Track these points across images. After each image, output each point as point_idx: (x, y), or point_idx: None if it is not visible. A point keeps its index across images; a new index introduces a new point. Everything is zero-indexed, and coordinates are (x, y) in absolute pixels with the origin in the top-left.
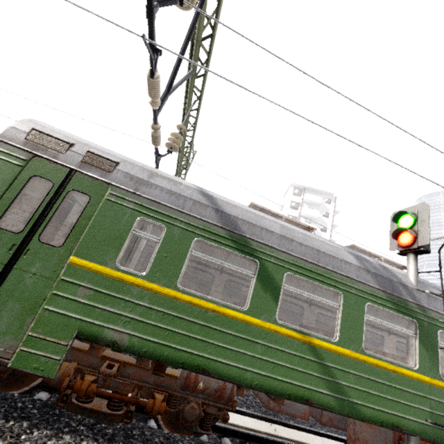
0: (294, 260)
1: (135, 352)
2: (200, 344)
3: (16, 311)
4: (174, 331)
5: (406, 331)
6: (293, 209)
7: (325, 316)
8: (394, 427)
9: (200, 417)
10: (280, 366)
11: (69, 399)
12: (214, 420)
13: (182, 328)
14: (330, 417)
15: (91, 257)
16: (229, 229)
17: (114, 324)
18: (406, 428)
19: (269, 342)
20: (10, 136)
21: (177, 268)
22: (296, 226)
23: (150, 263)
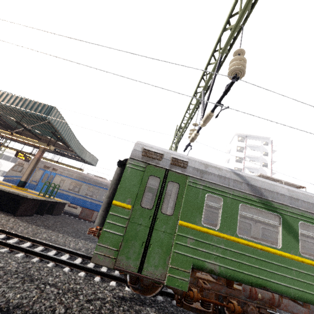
0: (302, 213)
1: (223, 276)
2: (258, 270)
3: (160, 253)
4: (242, 263)
5: None
6: (239, 152)
7: (301, 239)
8: None
9: None
10: (310, 285)
11: (181, 302)
12: None
13: (246, 261)
14: None
15: (188, 220)
16: (258, 196)
17: (209, 259)
18: None
19: (299, 268)
20: (134, 155)
21: (234, 223)
22: (290, 186)
23: (218, 221)
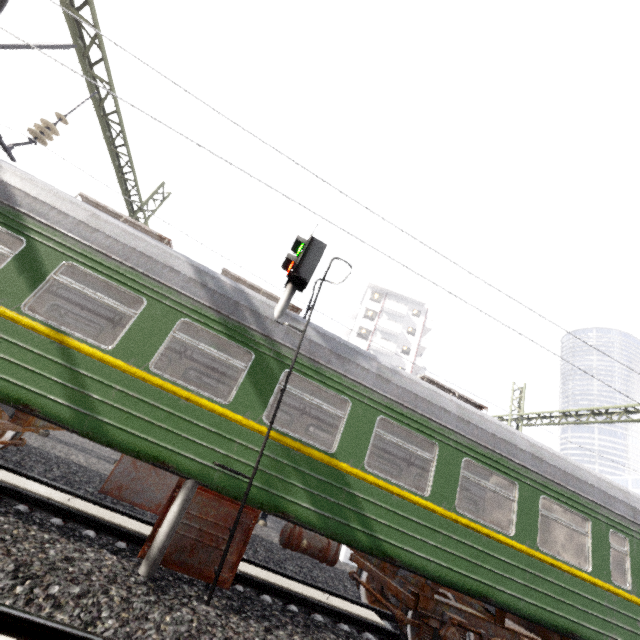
0: (87, 251)
1: None
2: None
3: None
4: None
5: (234, 361)
6: (367, 320)
7: None
8: (157, 462)
9: None
10: (0, 359)
11: None
12: None
13: None
14: None
15: None
16: None
17: None
18: (176, 466)
19: None
20: None
21: None
22: (150, 236)
23: None
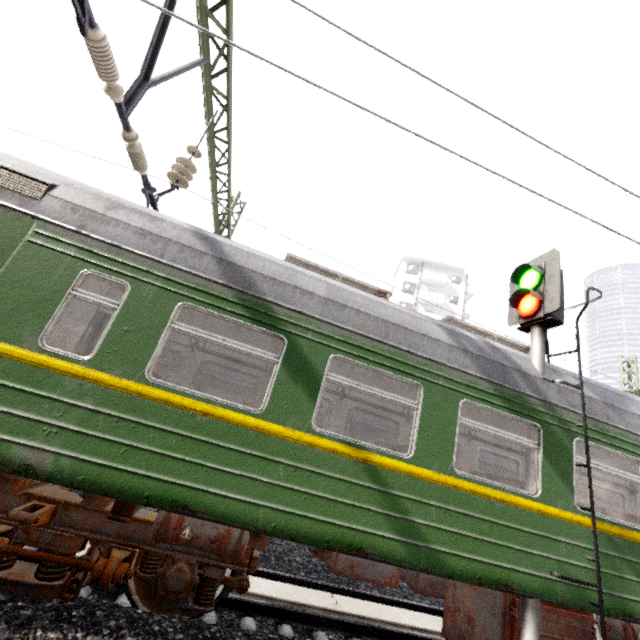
0: (346, 336)
1: (65, 481)
2: (181, 466)
3: None
4: (135, 446)
5: (523, 440)
6: (406, 294)
7: None
8: (500, 586)
9: (192, 586)
10: (316, 498)
11: None
12: (226, 590)
13: (151, 442)
14: (431, 581)
15: None
16: (240, 289)
17: (30, 437)
18: (519, 586)
19: (299, 461)
20: None
21: (146, 348)
22: (362, 290)
23: (100, 342)
